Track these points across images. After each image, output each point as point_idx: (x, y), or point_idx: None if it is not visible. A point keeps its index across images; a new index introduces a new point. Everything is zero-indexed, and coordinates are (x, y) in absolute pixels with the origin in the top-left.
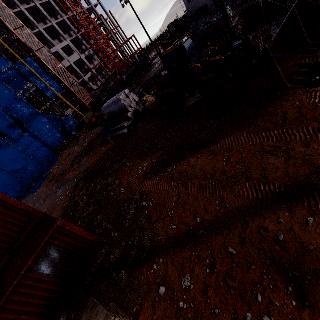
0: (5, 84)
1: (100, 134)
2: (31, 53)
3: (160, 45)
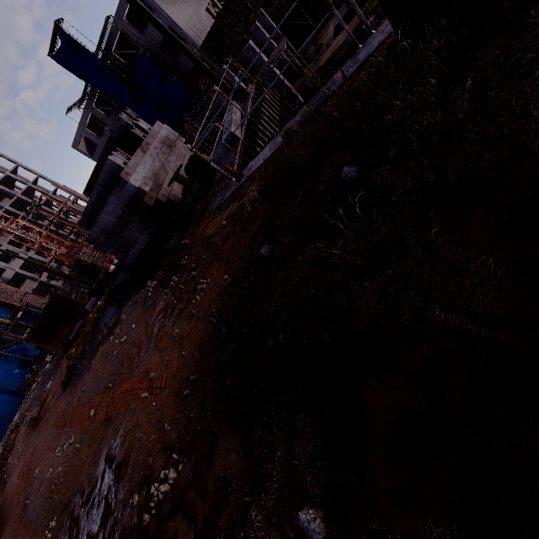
0: None
1: None
2: None
3: None
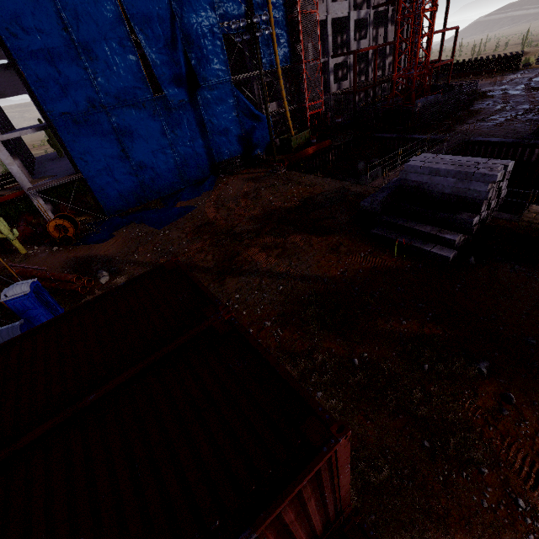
0: None
1: (339, 201)
2: None
3: (484, 76)
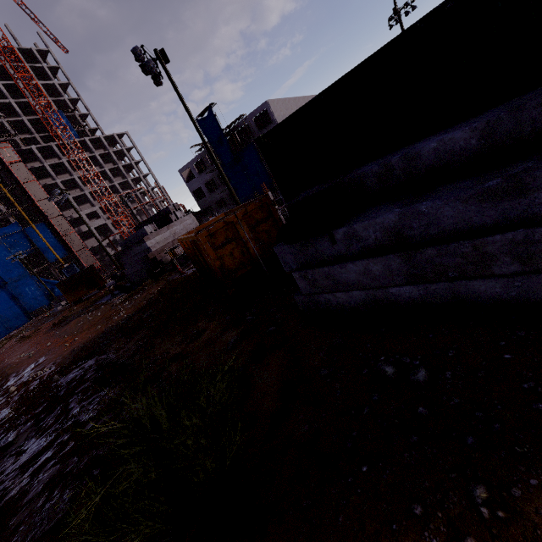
0: (6, 245)
1: None
2: (47, 219)
3: None
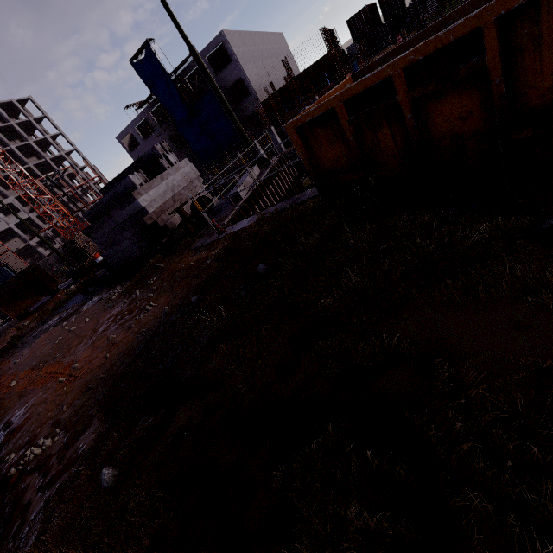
0: None
1: None
2: None
3: None
